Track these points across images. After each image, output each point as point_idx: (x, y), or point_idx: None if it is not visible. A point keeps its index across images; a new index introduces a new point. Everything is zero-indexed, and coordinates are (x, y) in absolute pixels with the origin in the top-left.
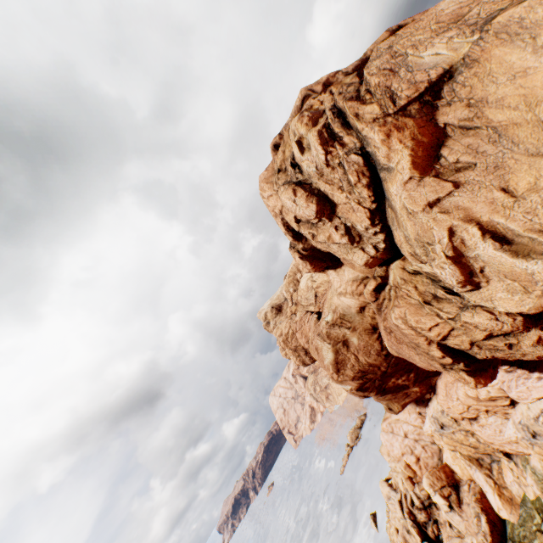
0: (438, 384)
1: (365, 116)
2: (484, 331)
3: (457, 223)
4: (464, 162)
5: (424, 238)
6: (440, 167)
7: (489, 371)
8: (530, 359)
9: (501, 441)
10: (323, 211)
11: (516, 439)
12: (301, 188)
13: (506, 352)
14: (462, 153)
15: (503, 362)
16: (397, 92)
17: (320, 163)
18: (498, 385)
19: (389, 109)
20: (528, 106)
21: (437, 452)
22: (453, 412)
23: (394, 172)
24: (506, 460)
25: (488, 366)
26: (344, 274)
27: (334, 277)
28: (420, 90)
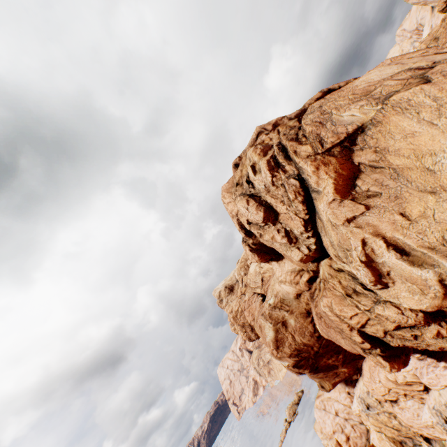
0: (363, 367)
1: (301, 153)
2: (393, 322)
3: (368, 236)
4: (373, 191)
5: (344, 245)
6: (356, 193)
7: (401, 357)
8: (434, 349)
9: (419, 425)
10: (269, 218)
11: (432, 424)
12: (253, 199)
13: (414, 342)
14: (372, 185)
15: (415, 351)
16: (324, 138)
17: (267, 182)
18: (412, 371)
19: (318, 149)
20: (416, 157)
21: (365, 432)
22: (377, 394)
23: (322, 194)
24: (427, 444)
25: (401, 353)
26: (284, 265)
27: (276, 268)
28: (341, 138)
